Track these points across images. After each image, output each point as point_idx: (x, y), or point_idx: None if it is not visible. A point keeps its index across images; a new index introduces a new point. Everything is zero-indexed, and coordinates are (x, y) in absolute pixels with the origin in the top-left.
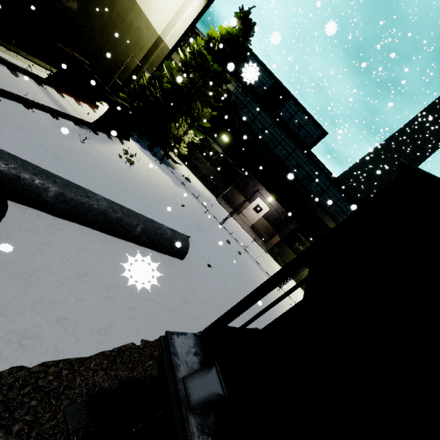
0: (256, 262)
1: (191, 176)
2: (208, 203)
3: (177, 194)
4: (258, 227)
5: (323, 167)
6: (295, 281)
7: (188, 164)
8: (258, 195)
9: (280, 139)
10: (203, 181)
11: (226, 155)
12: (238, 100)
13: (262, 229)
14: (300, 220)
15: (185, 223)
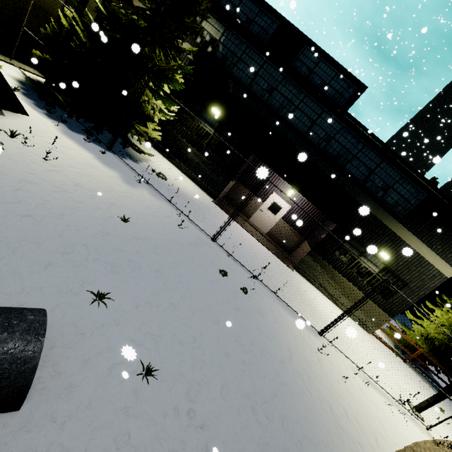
0: (276, 296)
1: (173, 172)
2: (196, 209)
3: (123, 199)
4: (277, 233)
5: (368, 134)
6: (339, 306)
7: (170, 156)
8: (273, 189)
9: (297, 101)
10: (193, 177)
11: (220, 136)
12: (228, 51)
13: (284, 235)
14: (338, 218)
15: (115, 258)
